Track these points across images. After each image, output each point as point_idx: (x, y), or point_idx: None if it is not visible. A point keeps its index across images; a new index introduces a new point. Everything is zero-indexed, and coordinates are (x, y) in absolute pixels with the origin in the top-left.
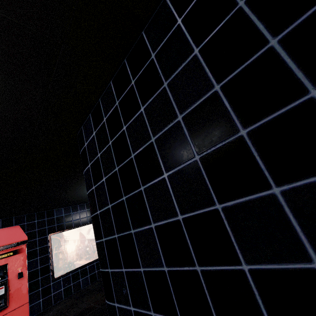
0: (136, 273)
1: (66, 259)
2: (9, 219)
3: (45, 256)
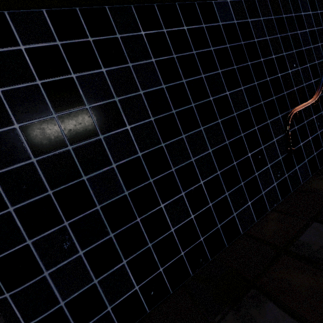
0: (89, 215)
1: None
2: None
3: None
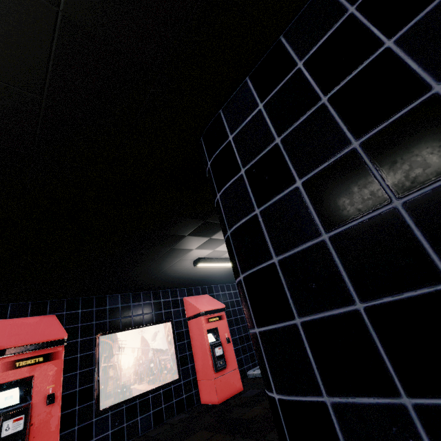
0: None
1: (119, 380)
2: (42, 304)
3: (88, 371)
